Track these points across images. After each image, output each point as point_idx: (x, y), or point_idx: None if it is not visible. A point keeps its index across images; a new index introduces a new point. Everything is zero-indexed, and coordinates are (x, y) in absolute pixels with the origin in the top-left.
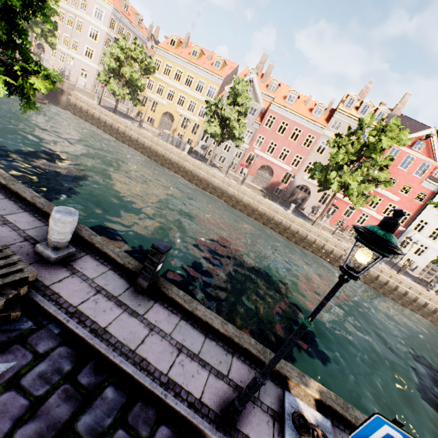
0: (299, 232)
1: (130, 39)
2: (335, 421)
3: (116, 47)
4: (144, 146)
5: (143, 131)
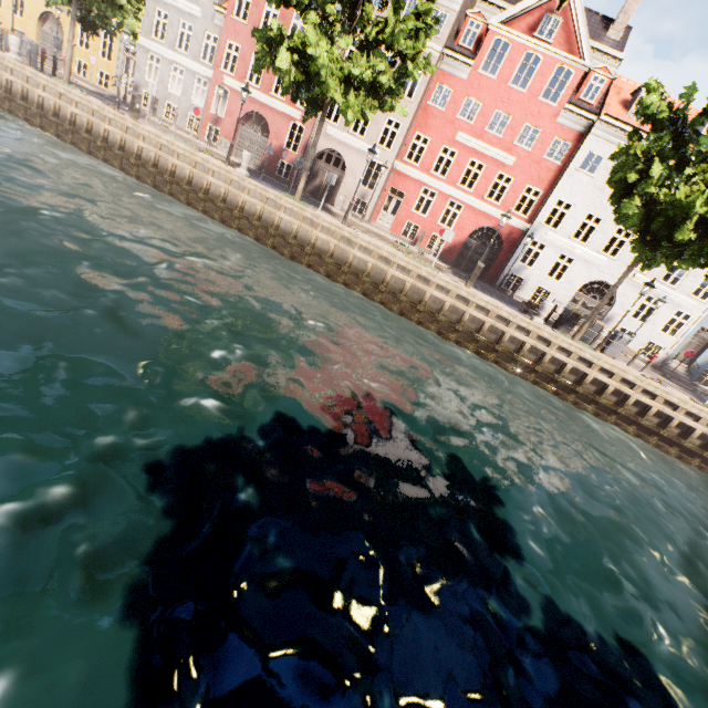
0: (257, 212)
1: None
2: None
3: None
4: None
5: None
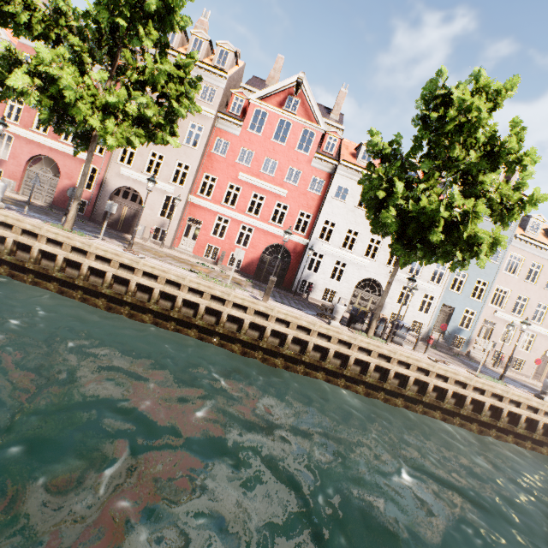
0: (8, 244)
1: None
2: None
3: None
4: None
5: None
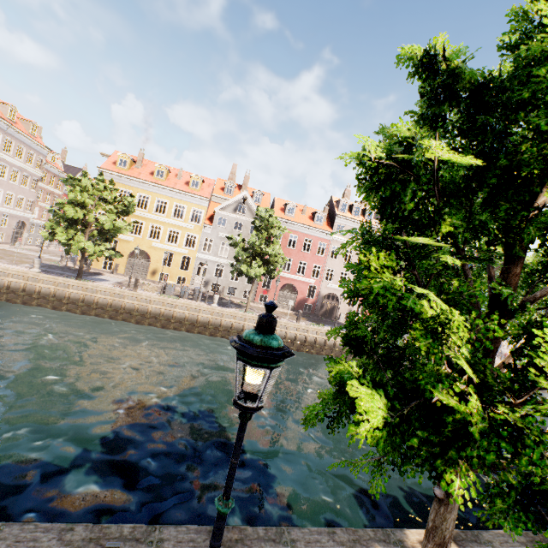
0: None
1: (22, 154)
2: None
3: (78, 190)
4: (150, 313)
5: (146, 294)
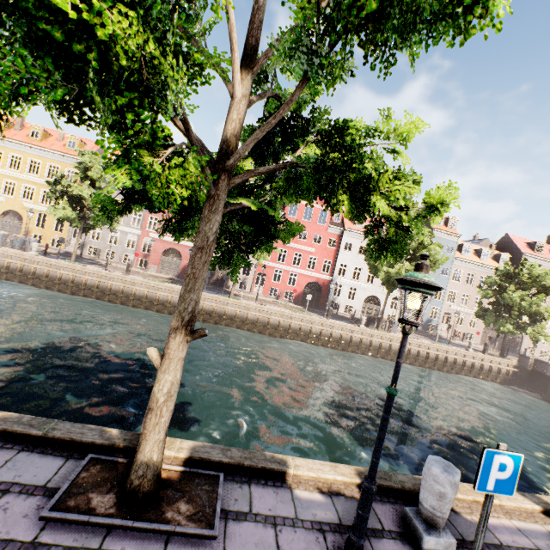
0: (215, 309)
1: None
2: (2, 442)
3: None
4: None
5: None
